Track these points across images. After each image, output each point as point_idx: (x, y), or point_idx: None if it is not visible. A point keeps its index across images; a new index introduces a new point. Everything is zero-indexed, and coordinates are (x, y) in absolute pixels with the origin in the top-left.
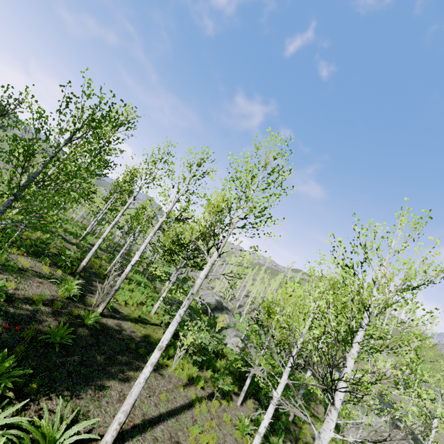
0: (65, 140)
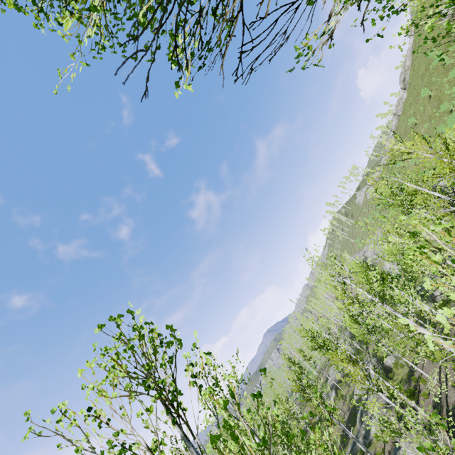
0: None
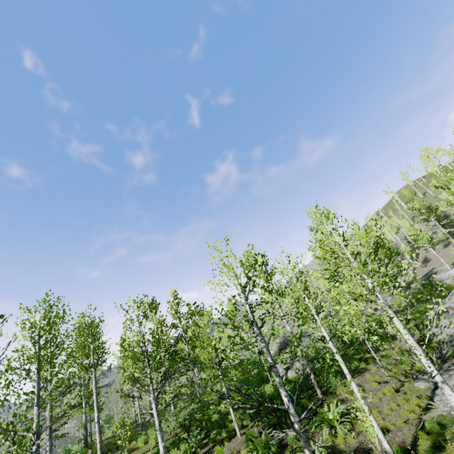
0: None
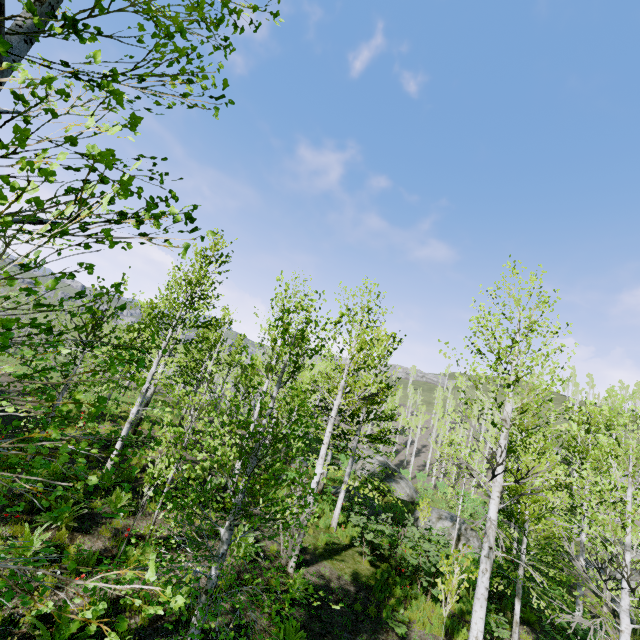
0: (277, 383)
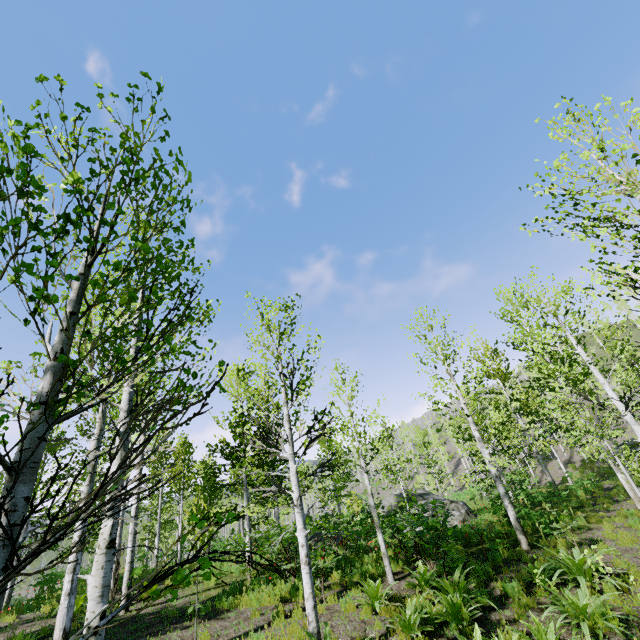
0: None
